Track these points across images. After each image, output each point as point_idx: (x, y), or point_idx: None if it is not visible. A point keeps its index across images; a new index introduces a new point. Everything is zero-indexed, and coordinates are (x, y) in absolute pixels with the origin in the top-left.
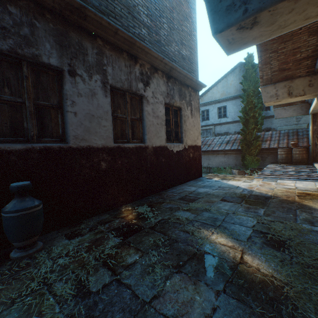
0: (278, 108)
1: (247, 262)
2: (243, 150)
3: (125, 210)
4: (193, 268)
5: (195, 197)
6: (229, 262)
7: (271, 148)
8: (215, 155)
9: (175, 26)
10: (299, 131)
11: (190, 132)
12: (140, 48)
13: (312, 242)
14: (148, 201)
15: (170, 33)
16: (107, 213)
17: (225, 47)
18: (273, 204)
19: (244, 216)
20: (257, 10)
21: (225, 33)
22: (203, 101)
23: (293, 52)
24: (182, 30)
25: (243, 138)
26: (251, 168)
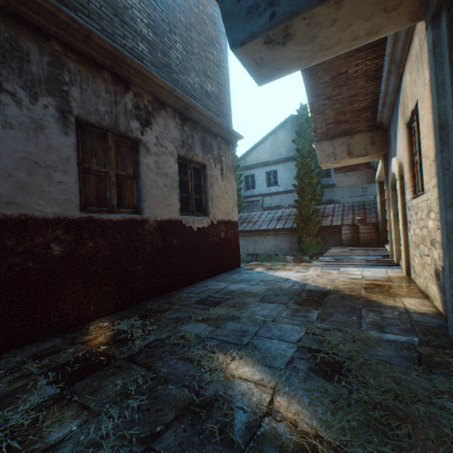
0: (340, 174)
1: (279, 410)
2: (299, 228)
3: (97, 328)
4: (178, 438)
5: (222, 298)
6: (248, 414)
7: (334, 226)
8: (264, 237)
9: (194, 49)
10: (366, 204)
11: (220, 201)
12: (134, 68)
13: (381, 359)
14: (144, 309)
15: (187, 57)
16: (59, 337)
17: (253, 71)
18: (332, 303)
19: (288, 324)
20: (288, 15)
21: (248, 47)
22: (247, 163)
23: (350, 100)
24: (205, 57)
25: (299, 213)
26: (310, 253)
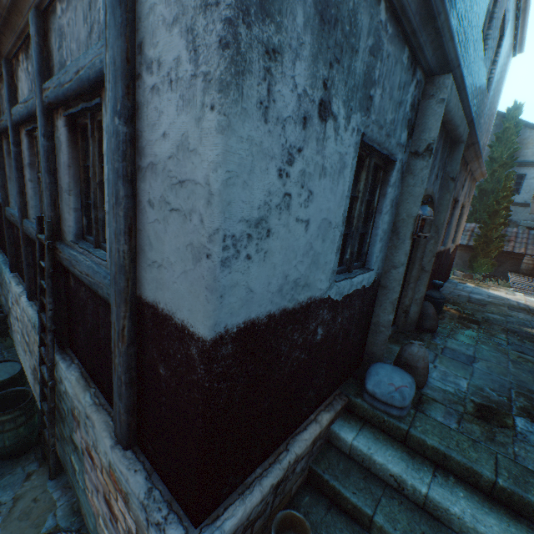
0: None
1: None
2: (477, 248)
3: None
4: None
5: (480, 303)
6: None
7: (514, 253)
8: None
9: (490, 113)
10: None
11: (459, 231)
12: (477, 158)
13: None
14: None
15: (486, 123)
16: None
17: None
18: None
19: None
20: None
21: None
22: None
23: None
24: (491, 114)
25: (483, 234)
26: (483, 274)
